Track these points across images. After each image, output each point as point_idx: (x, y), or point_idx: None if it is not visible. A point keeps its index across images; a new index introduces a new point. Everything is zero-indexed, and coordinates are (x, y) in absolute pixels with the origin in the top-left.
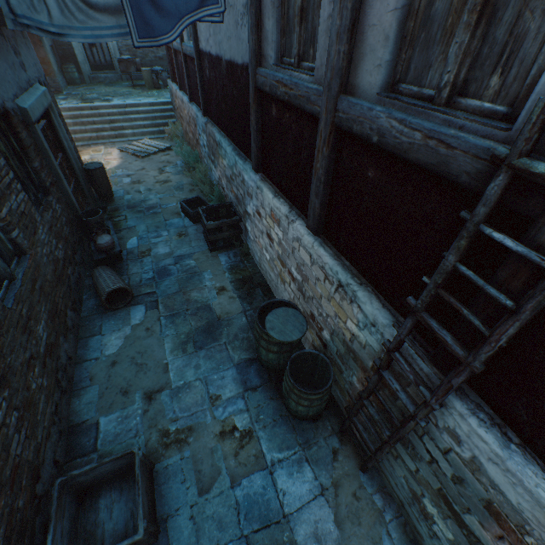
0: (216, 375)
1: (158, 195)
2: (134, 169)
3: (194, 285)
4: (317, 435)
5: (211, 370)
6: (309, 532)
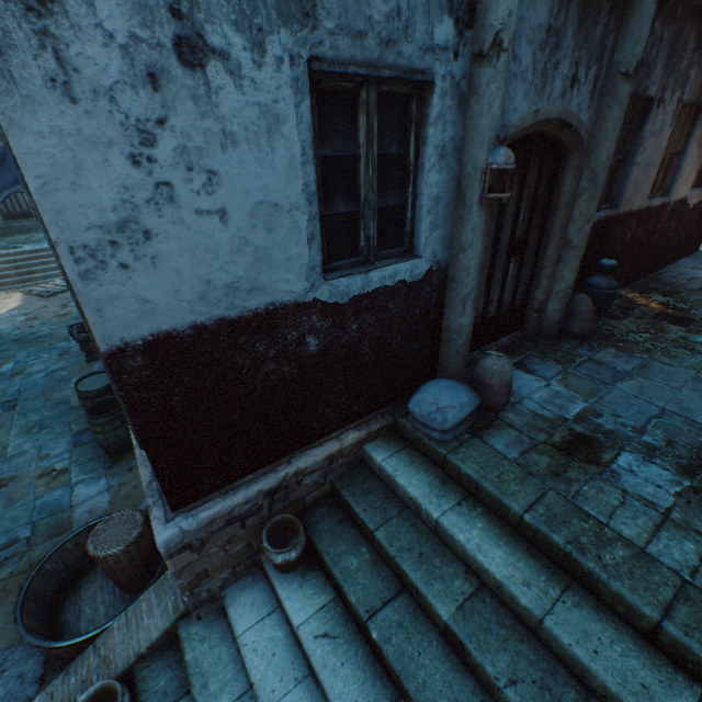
0: (53, 442)
1: (52, 326)
2: (34, 308)
3: (59, 388)
4: (122, 461)
5: (50, 440)
6: (86, 510)
